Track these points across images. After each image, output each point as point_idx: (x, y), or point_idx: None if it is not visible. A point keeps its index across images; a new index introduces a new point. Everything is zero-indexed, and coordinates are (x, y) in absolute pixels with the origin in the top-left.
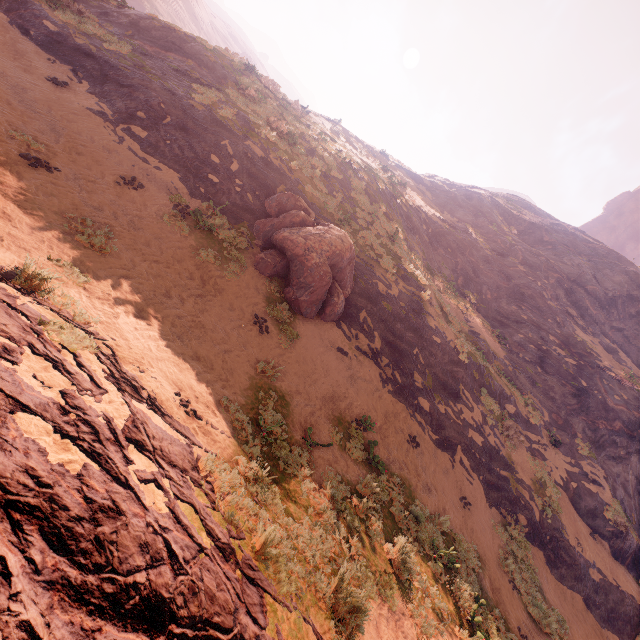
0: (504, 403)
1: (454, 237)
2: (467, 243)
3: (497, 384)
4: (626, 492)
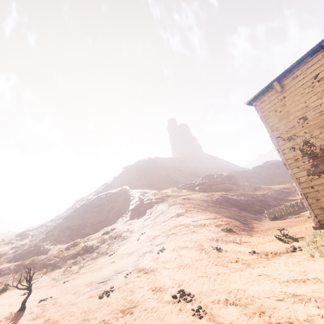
0: (1, 257)
1: (48, 222)
2: (52, 219)
3: (0, 254)
4: (52, 236)
